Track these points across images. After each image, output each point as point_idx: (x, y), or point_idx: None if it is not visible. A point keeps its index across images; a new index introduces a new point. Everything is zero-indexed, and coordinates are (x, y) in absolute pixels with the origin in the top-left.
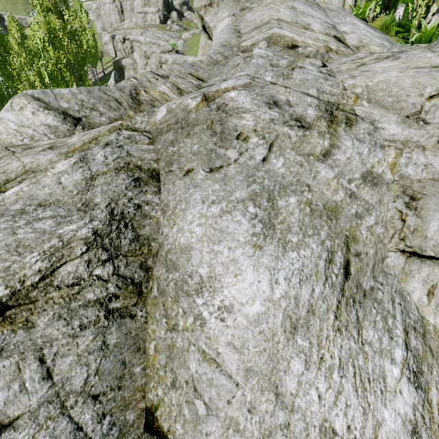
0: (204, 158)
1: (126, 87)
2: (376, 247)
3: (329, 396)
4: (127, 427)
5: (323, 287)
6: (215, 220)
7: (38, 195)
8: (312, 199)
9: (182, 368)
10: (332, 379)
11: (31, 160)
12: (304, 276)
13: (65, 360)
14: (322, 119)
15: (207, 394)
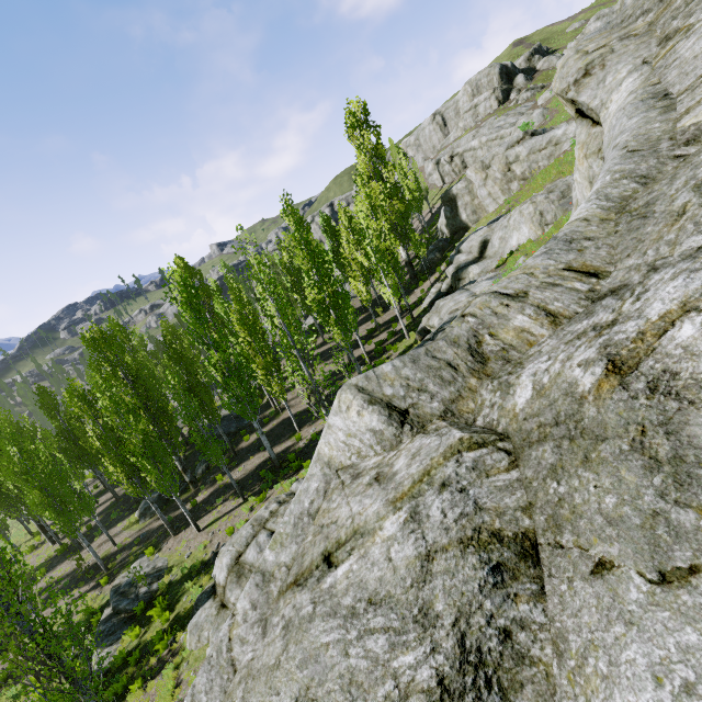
0: (638, 538)
1: (461, 336)
2: None
3: None
4: None
5: None
6: None
7: (368, 580)
8: None
9: None
10: None
11: (358, 508)
12: None
13: None
14: None
15: None
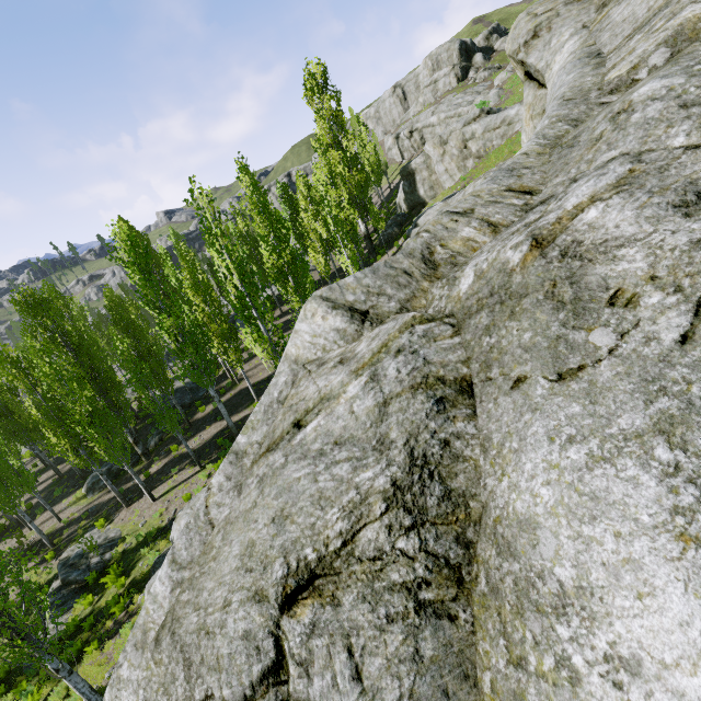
0: (545, 356)
1: (416, 249)
2: None
3: None
4: None
5: None
6: (577, 475)
7: (334, 429)
8: None
9: None
10: None
11: (324, 383)
12: None
13: (373, 660)
14: None
15: None
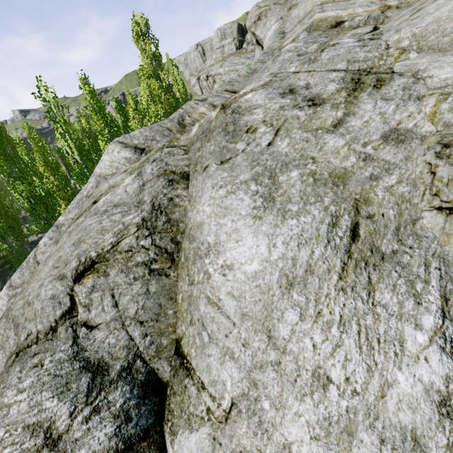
0: (217, 155)
1: (175, 117)
2: (399, 208)
3: (325, 347)
4: (162, 348)
5: (324, 249)
6: (221, 200)
7: (114, 200)
8: (316, 169)
9: (196, 310)
10: (330, 333)
11: (113, 180)
12: (303, 240)
13: (125, 298)
14: (342, 91)
15: (210, 328)
